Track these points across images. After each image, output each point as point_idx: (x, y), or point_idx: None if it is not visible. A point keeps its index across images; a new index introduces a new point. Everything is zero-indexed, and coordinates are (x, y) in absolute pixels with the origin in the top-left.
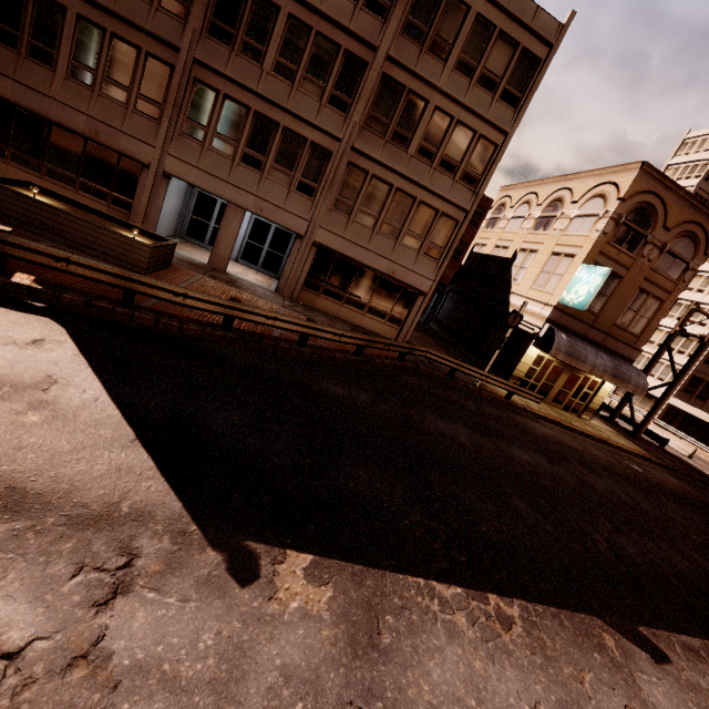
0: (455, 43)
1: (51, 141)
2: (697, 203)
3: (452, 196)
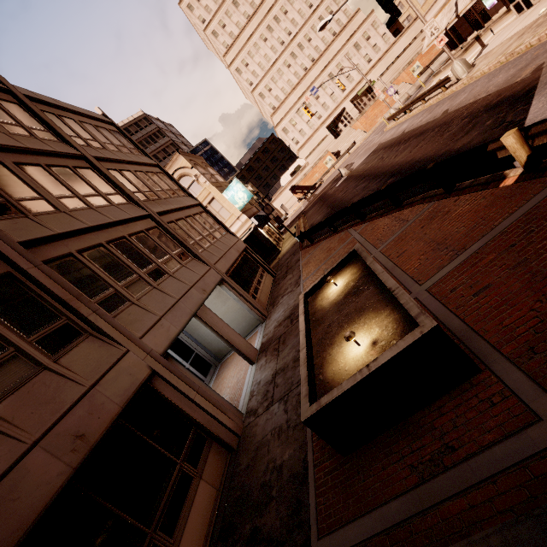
0: (94, 138)
1: None
2: (195, 156)
3: (191, 202)
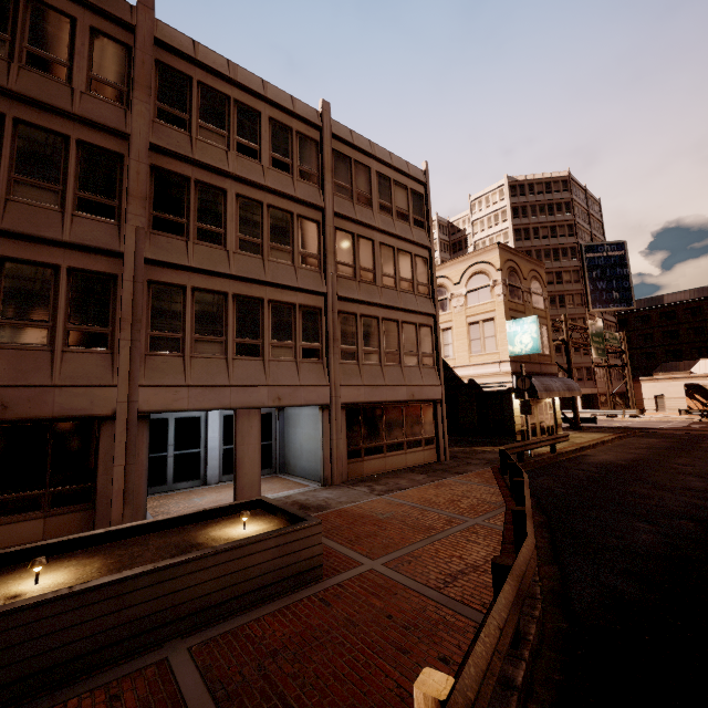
0: (372, 194)
1: None
2: (528, 258)
3: (421, 308)
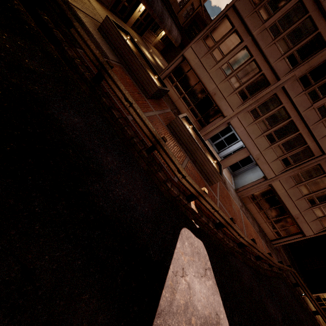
0: None
1: (194, 87)
2: None
3: None
